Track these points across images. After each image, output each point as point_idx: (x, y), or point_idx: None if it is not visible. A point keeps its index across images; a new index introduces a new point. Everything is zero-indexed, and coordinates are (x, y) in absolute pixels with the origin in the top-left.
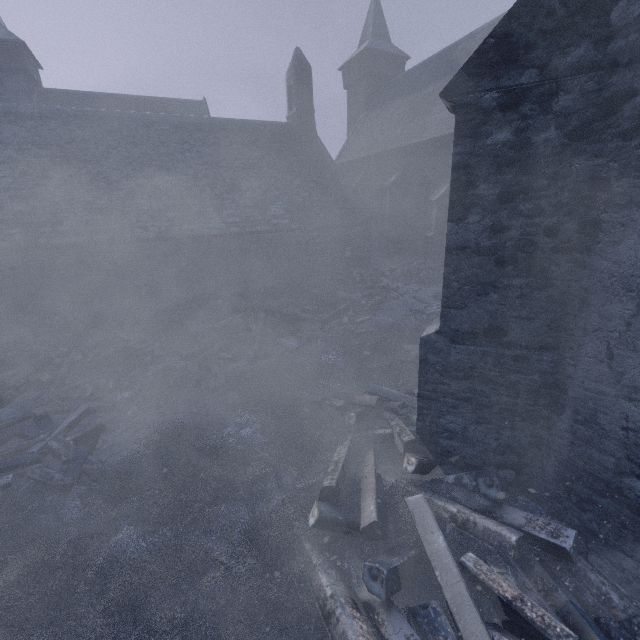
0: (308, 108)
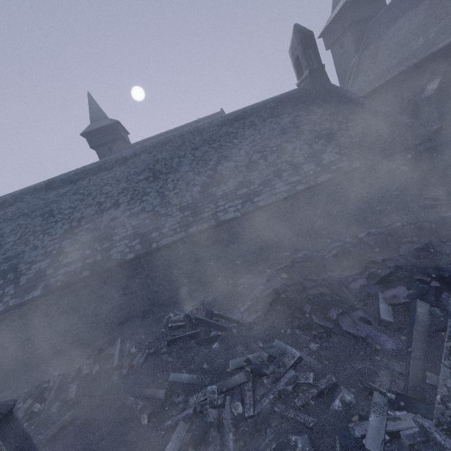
0: (318, 66)
